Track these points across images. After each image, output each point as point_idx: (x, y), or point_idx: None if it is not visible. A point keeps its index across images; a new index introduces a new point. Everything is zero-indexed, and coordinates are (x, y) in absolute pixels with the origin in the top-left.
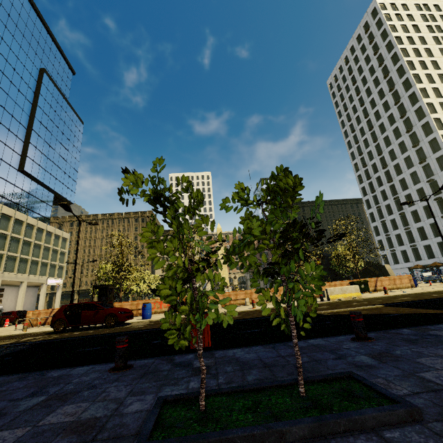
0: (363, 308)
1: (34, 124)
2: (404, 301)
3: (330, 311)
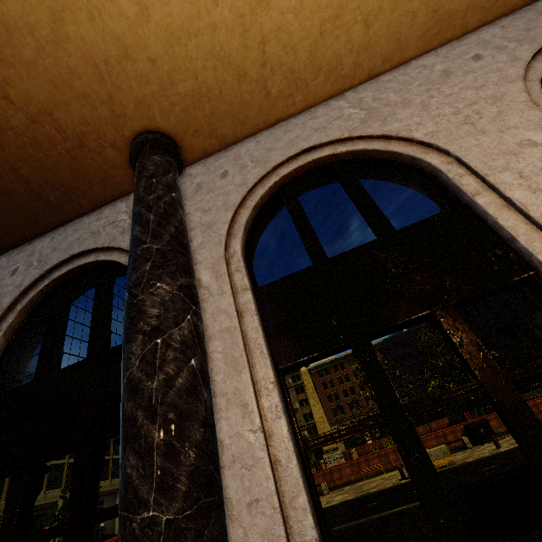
0: (390, 513)
1: (112, 312)
2: (468, 482)
3: (348, 525)
